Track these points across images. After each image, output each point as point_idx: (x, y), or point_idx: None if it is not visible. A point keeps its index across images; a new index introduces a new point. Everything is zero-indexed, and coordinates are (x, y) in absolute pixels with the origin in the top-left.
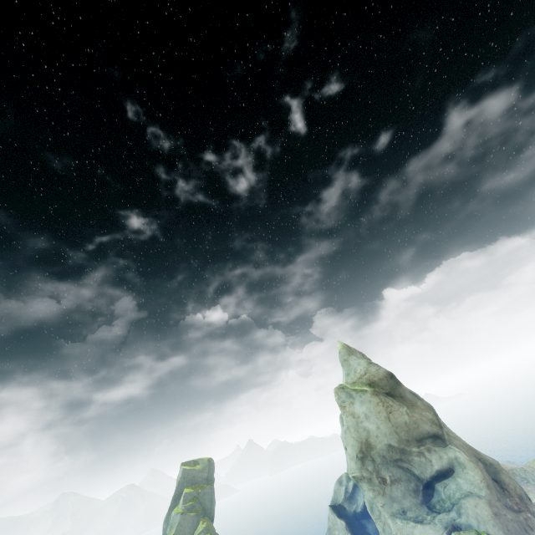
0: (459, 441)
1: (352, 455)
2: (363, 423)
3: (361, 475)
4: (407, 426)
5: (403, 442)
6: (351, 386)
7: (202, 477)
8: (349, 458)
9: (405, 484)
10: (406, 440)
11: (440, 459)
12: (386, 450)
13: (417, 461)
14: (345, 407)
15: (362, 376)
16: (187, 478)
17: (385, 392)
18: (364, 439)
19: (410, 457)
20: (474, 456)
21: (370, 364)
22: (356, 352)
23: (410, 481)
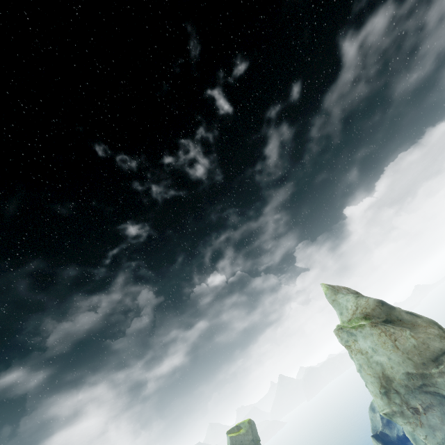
0: None
1: (375, 392)
2: (373, 357)
3: (391, 410)
4: (417, 349)
5: (419, 366)
6: (348, 324)
7: (248, 440)
8: (373, 395)
9: (439, 408)
10: (422, 364)
11: None
12: (406, 379)
13: (442, 382)
14: (350, 346)
15: (355, 312)
16: (236, 444)
17: (382, 320)
18: (381, 373)
19: (433, 380)
20: None
21: (358, 297)
22: (340, 289)
23: (442, 404)
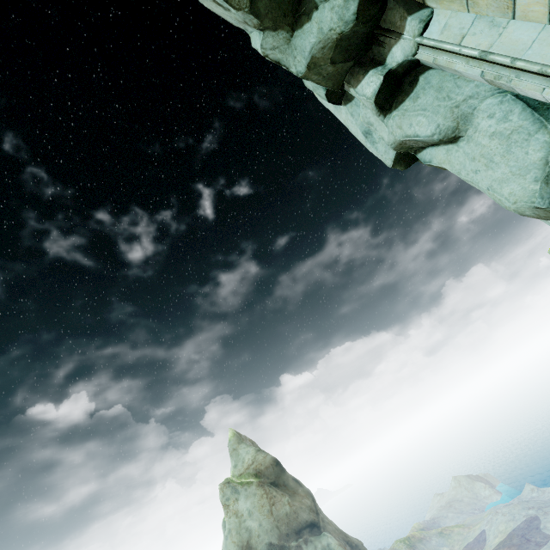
0: (332, 526)
1: None
2: (246, 522)
3: None
4: (288, 518)
5: (283, 537)
6: (238, 479)
7: None
8: None
9: None
10: (286, 535)
11: (315, 549)
12: None
13: None
14: (229, 505)
15: (249, 466)
16: None
17: (270, 482)
18: (246, 541)
19: None
20: (343, 540)
21: (259, 451)
22: (246, 439)
23: None
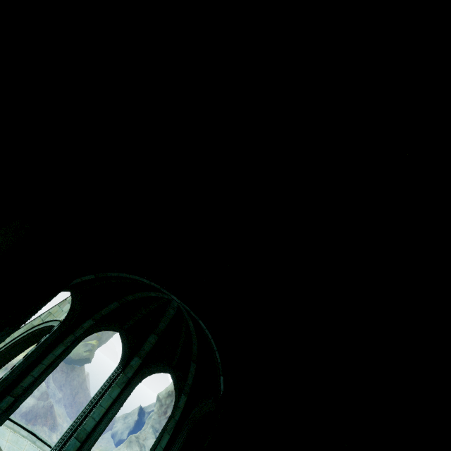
0: None
1: (168, 388)
2: None
3: (161, 399)
4: None
5: None
6: None
7: None
8: (166, 389)
9: None
10: None
11: None
12: None
13: None
14: None
15: None
16: None
17: None
18: None
19: None
20: None
21: None
22: None
23: None
